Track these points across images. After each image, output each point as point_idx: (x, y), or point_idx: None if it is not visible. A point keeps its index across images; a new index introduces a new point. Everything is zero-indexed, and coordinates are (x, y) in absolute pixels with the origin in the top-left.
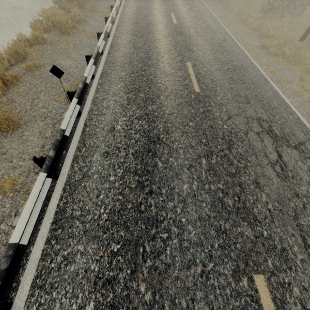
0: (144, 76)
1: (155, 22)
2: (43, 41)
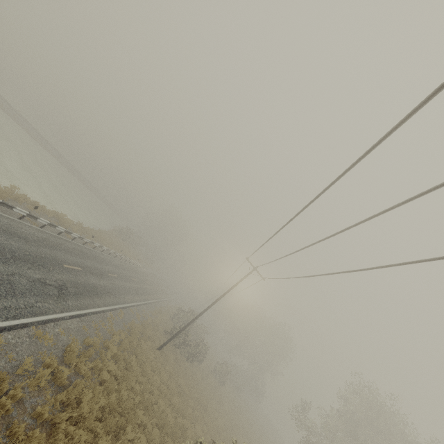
0: (57, 247)
1: (101, 264)
2: (48, 214)
